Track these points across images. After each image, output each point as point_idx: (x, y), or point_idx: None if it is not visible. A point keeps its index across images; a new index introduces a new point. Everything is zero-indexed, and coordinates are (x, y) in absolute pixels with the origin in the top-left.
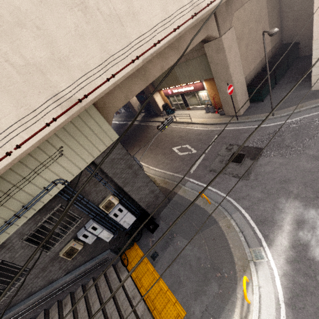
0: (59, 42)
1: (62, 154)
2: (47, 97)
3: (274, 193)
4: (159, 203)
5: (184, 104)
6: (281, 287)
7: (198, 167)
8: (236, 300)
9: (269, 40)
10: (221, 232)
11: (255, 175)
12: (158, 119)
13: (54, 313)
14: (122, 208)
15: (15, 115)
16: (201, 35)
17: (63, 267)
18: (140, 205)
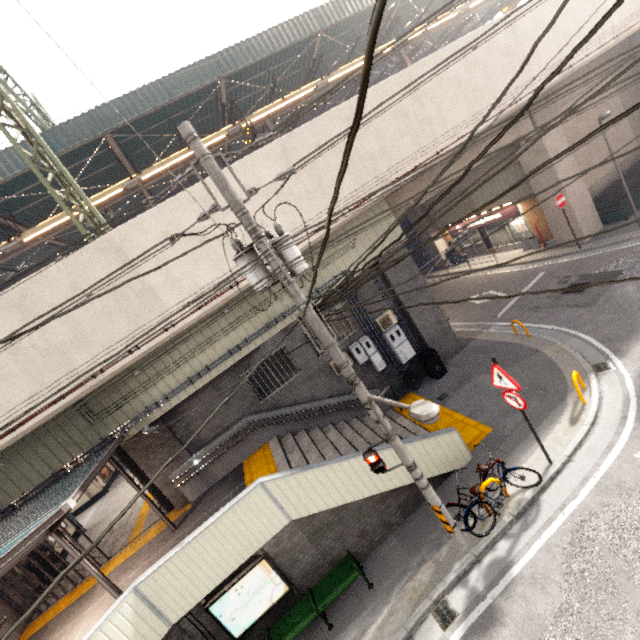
0: (386, 140)
1: (354, 246)
2: (372, 178)
3: (634, 310)
4: (448, 344)
5: (484, 245)
6: (633, 386)
7: (509, 309)
8: (566, 406)
9: (632, 136)
10: (546, 358)
11: (605, 299)
12: (438, 274)
13: (316, 433)
14: (400, 331)
15: (352, 188)
16: (509, 136)
17: (328, 386)
18: (422, 337)
